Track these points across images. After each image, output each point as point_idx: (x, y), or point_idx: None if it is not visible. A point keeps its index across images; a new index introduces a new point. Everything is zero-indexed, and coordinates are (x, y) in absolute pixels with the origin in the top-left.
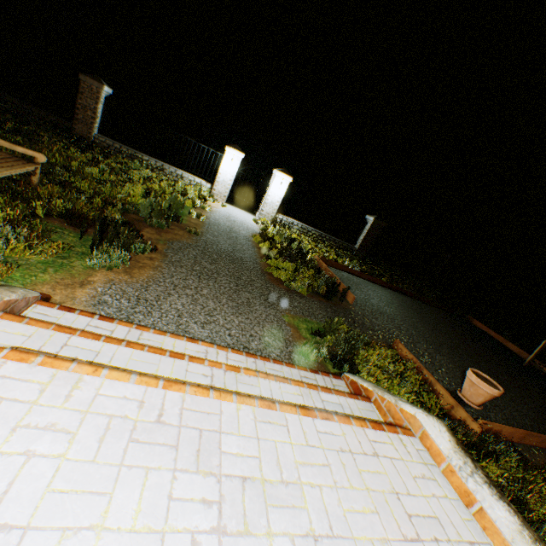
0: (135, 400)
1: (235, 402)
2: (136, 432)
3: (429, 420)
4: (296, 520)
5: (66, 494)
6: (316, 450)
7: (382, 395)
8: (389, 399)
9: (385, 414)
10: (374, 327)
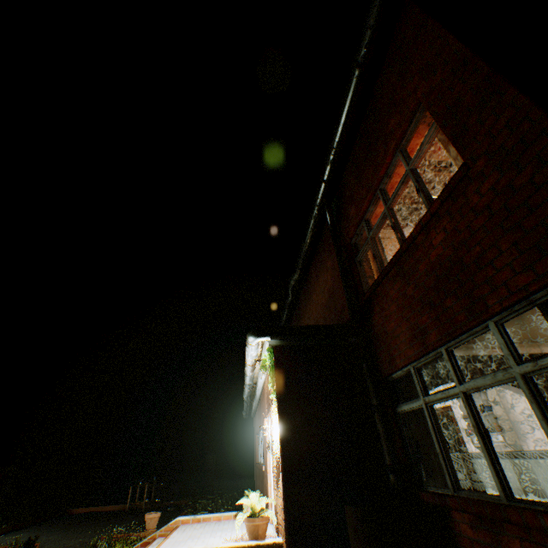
0: (166, 546)
1: (166, 539)
2: (176, 545)
3: (180, 516)
4: (199, 533)
5: (189, 545)
6: (183, 533)
7: (161, 529)
8: (165, 527)
9: (166, 533)
10: (77, 546)
